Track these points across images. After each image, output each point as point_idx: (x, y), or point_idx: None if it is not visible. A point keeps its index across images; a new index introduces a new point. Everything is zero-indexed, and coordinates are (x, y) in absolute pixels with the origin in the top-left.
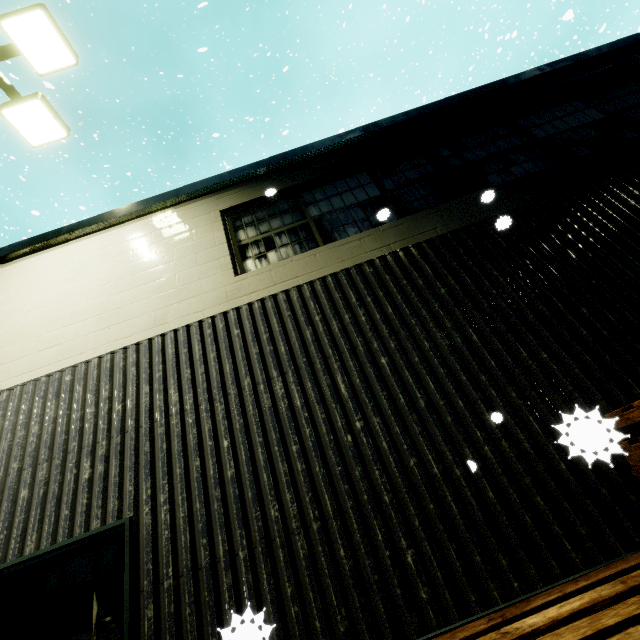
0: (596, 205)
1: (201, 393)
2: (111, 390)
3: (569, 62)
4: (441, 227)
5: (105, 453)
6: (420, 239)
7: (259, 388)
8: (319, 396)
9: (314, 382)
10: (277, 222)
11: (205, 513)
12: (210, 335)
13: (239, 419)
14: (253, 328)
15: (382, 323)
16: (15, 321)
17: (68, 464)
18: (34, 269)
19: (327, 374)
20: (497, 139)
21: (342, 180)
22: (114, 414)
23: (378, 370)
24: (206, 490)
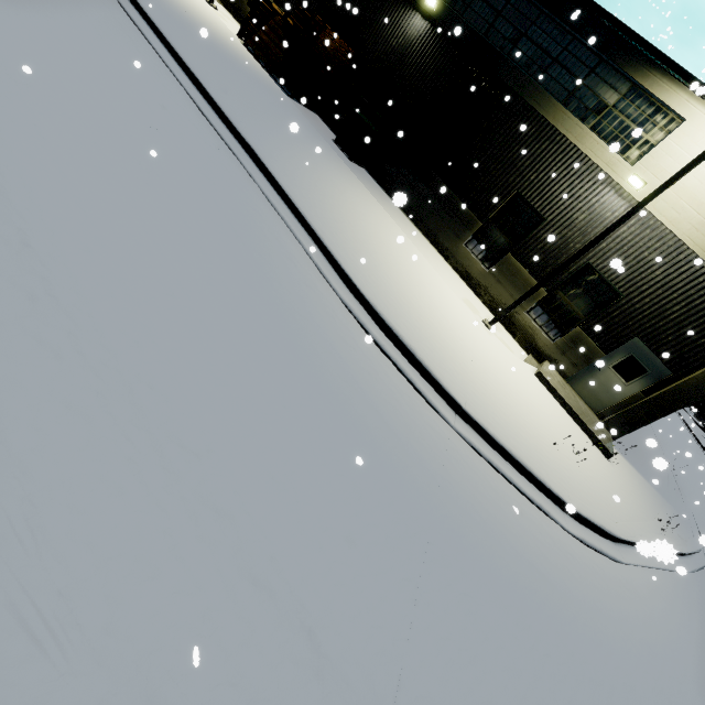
0: None
1: None
2: None
3: None
4: None
5: None
6: None
7: None
8: None
9: None
10: None
11: None
12: None
13: None
14: None
15: None
16: None
17: None
18: None
19: None
20: None
21: None
22: None
23: None
24: None
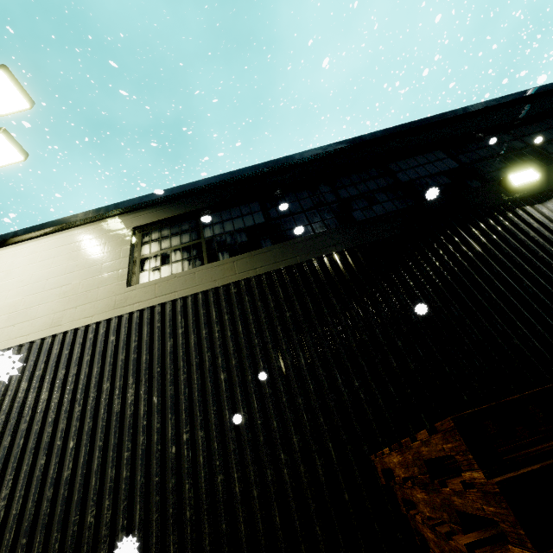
0: (431, 246)
1: (67, 393)
2: None
3: (435, 119)
4: (301, 256)
5: None
6: (281, 265)
7: (114, 393)
8: (160, 406)
9: (160, 392)
10: (177, 240)
11: (33, 512)
12: (90, 339)
13: (89, 422)
14: (126, 336)
15: (230, 340)
16: None
17: None
18: None
19: (173, 385)
20: (368, 180)
21: (237, 207)
22: None
23: (215, 385)
24: (41, 489)
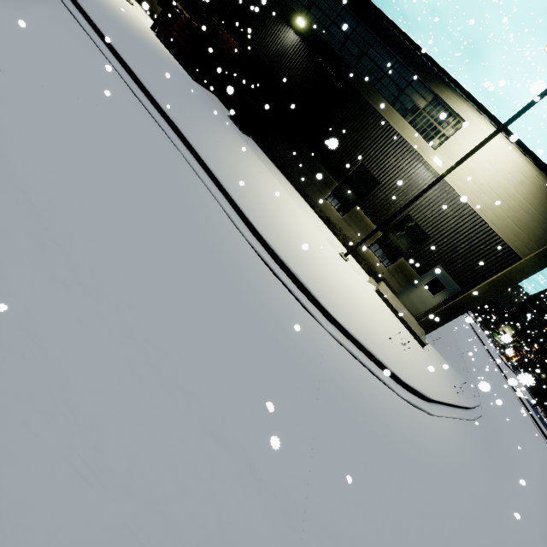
0: (270, 14)
1: None
2: None
3: None
4: None
5: None
6: None
7: None
8: None
9: None
10: None
11: None
12: None
13: None
14: None
15: None
16: None
17: None
18: None
19: None
20: None
21: None
22: None
23: None
24: None
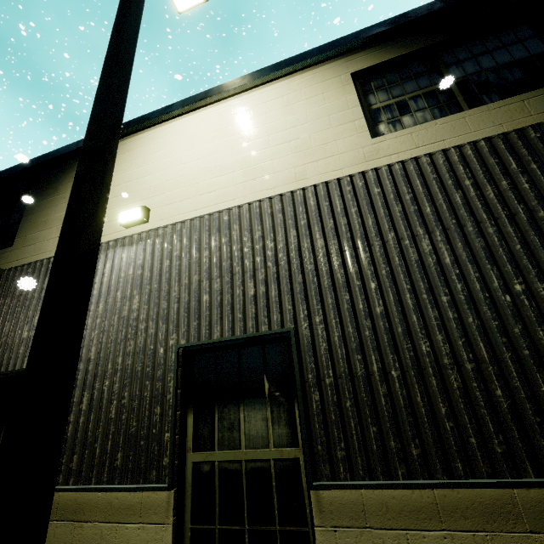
0: None
1: (345, 241)
2: (263, 230)
3: None
4: None
5: (265, 278)
6: None
7: (404, 243)
8: (471, 256)
9: (465, 243)
10: (411, 85)
11: (358, 336)
12: (350, 192)
13: (385, 267)
14: (395, 188)
15: None
16: (177, 170)
17: (236, 282)
18: (184, 129)
19: (481, 237)
20: None
21: (493, 35)
22: (268, 249)
23: None
24: (357, 319)
